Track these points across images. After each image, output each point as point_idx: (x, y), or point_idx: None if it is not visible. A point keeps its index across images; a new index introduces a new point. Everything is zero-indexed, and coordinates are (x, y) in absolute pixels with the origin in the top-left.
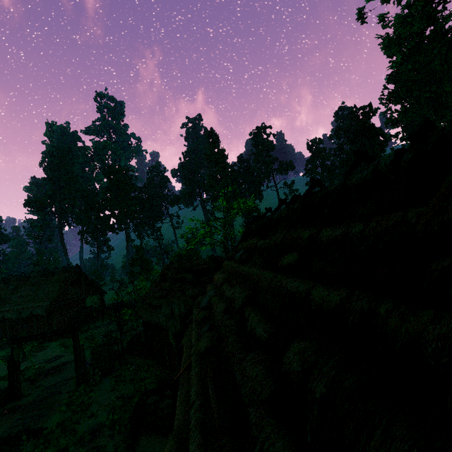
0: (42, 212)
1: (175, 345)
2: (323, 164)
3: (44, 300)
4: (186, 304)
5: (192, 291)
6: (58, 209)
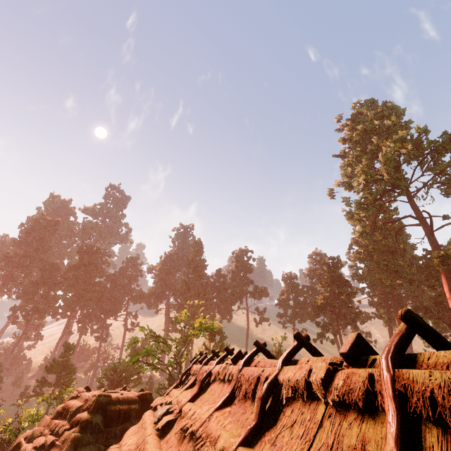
0: None
1: None
2: (296, 298)
3: None
4: None
5: (89, 449)
6: (7, 274)
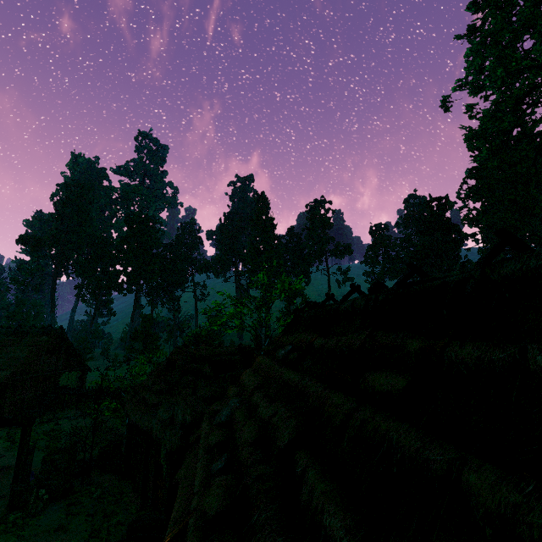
0: (36, 254)
1: (167, 469)
2: (387, 253)
3: (4, 368)
4: (195, 410)
5: (206, 391)
6: (59, 253)
